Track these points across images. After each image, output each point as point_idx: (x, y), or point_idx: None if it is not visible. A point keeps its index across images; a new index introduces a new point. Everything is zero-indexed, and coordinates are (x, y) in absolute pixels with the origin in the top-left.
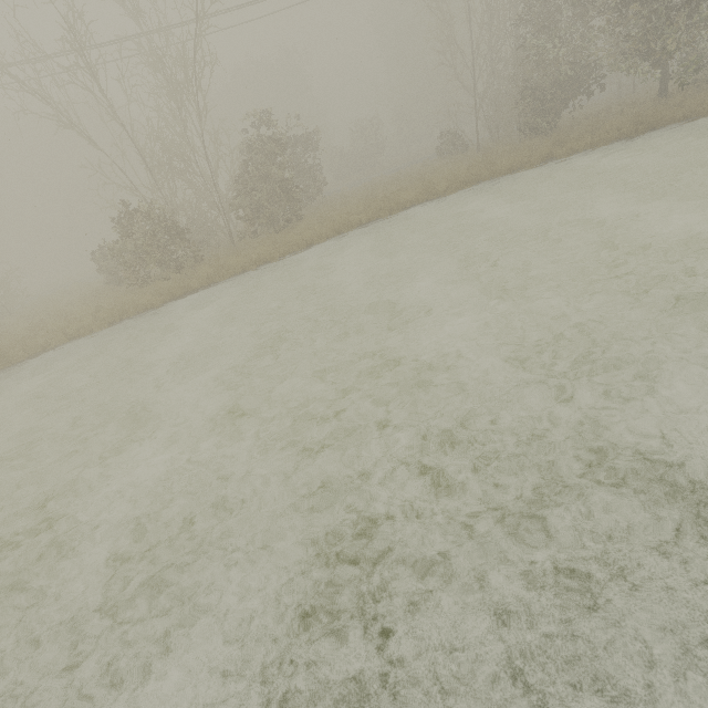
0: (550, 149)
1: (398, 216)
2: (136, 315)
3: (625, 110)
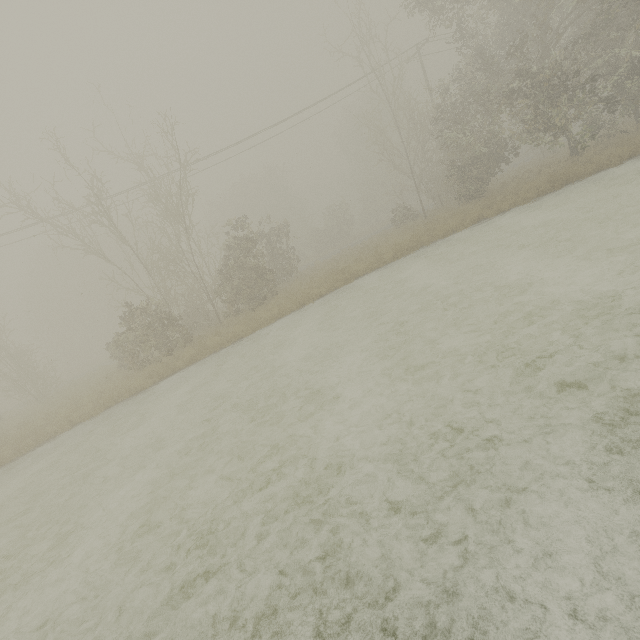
0: (480, 212)
1: (352, 285)
2: (128, 398)
3: (543, 170)
